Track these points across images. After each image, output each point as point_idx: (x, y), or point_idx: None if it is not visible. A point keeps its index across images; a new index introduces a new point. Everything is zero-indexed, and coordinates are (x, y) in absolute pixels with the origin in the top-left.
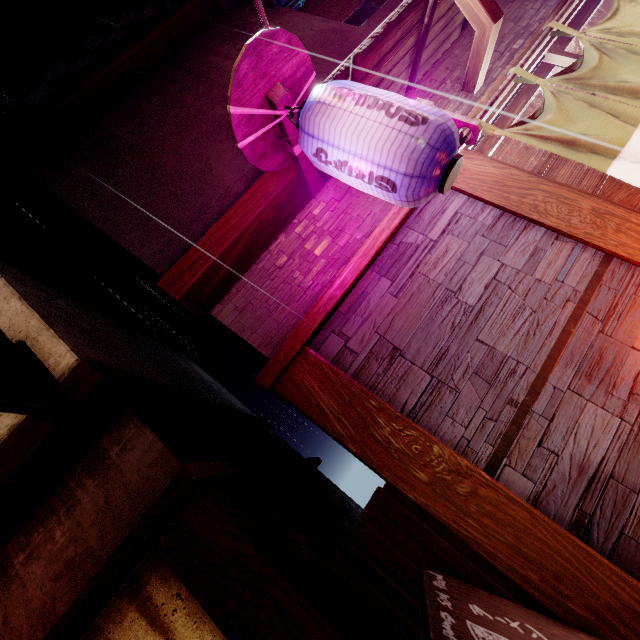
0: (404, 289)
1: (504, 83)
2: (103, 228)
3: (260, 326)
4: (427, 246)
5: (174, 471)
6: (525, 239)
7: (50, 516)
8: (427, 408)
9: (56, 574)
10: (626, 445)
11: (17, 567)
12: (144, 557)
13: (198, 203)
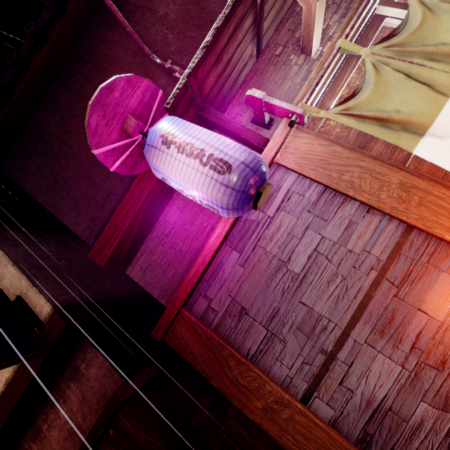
0: (248, 260)
1: (329, 59)
2: (51, 210)
3: (157, 282)
4: (265, 222)
5: (117, 381)
6: (342, 213)
7: (55, 404)
8: (264, 354)
9: (64, 437)
10: (403, 387)
11: (45, 431)
12: (103, 439)
13: (107, 186)
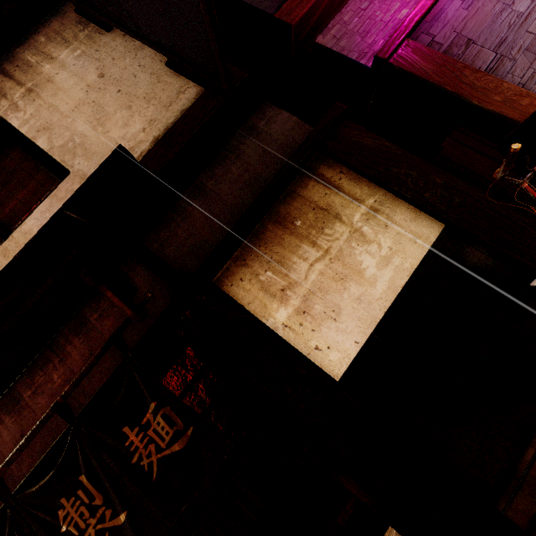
0: (472, 5)
1: None
2: None
3: (355, 47)
4: None
5: (309, 131)
6: None
7: (225, 161)
8: (494, 70)
9: (239, 188)
10: None
11: (210, 187)
12: (312, 157)
13: None
